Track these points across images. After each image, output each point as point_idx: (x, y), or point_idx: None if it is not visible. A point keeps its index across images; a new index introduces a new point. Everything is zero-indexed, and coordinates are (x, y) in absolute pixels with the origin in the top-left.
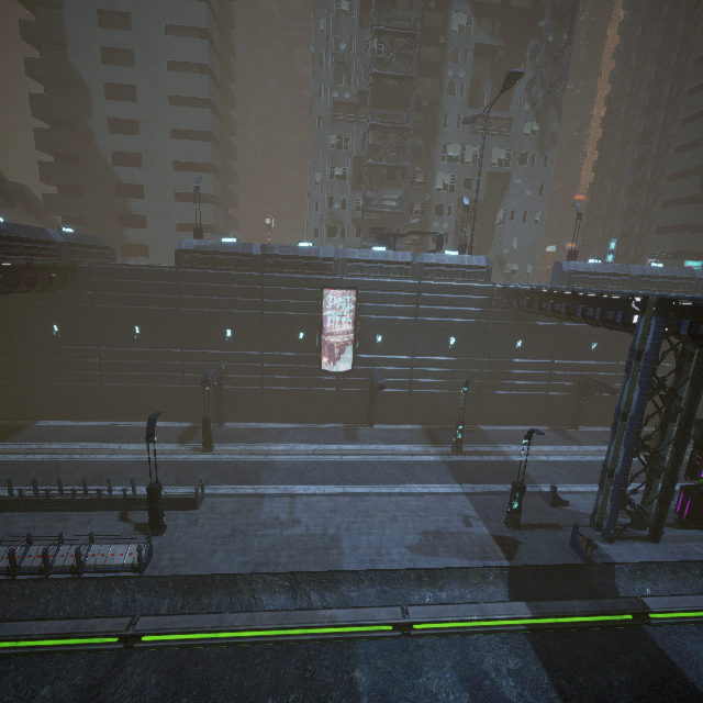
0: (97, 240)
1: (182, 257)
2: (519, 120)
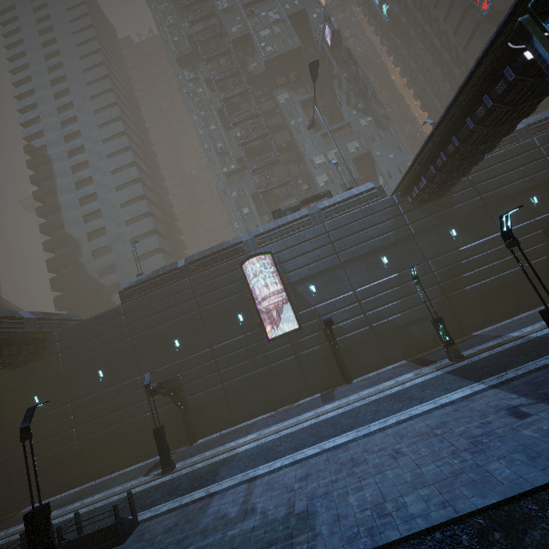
0: (70, 316)
1: (126, 295)
2: (354, 121)
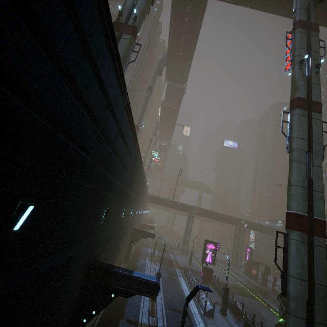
0: None
1: None
2: None
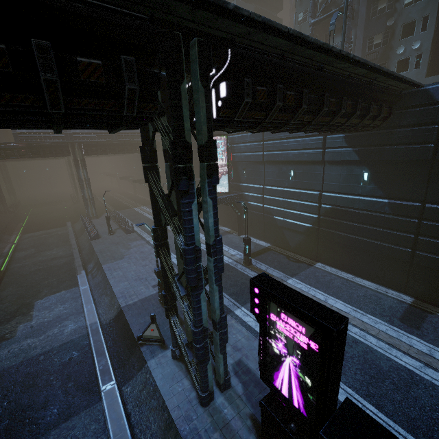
0: None
1: None
2: None
